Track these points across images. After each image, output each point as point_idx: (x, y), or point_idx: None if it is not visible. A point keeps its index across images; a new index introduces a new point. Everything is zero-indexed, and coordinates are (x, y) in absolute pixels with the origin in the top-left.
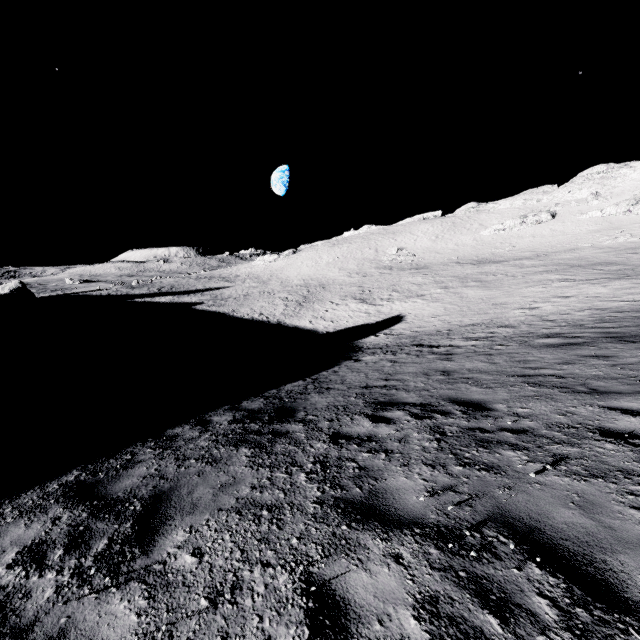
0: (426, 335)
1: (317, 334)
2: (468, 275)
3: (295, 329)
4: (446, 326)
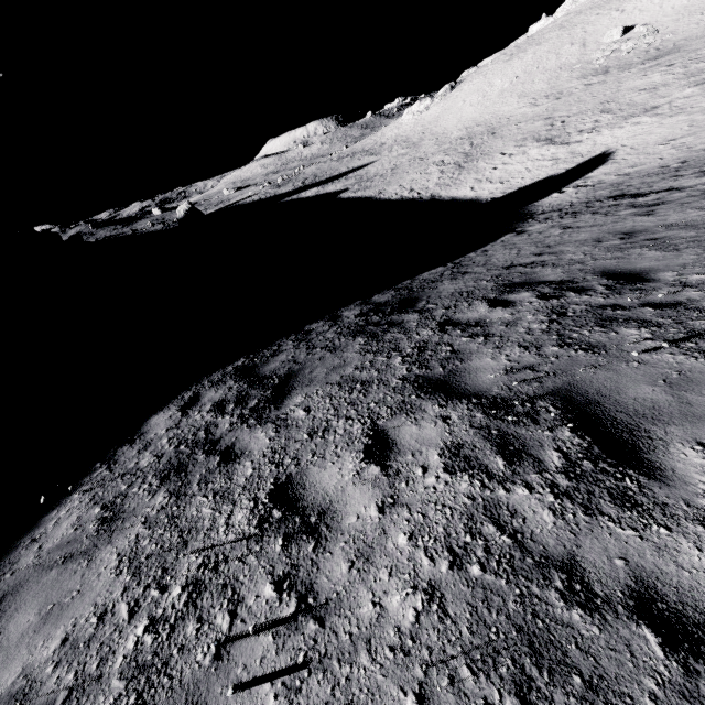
0: (639, 178)
1: (479, 204)
2: None
3: (452, 202)
4: (681, 156)
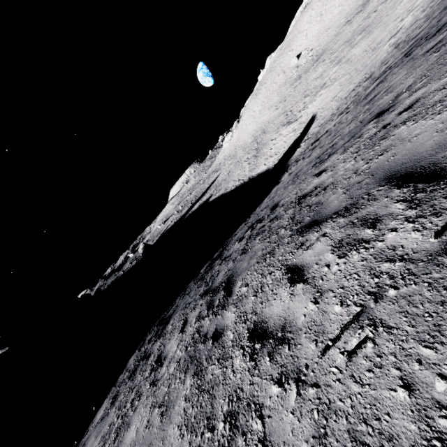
0: (324, 125)
1: (269, 171)
2: (354, 31)
3: (258, 176)
4: (338, 105)
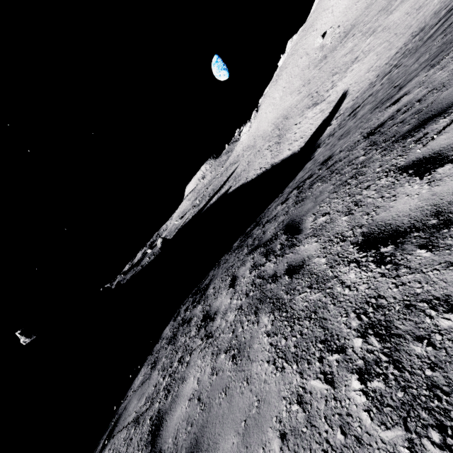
0: (360, 96)
1: (295, 155)
2: None
3: (282, 162)
4: (376, 73)
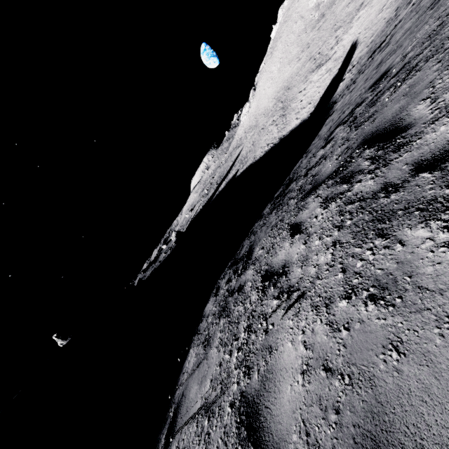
0: (378, 37)
1: (305, 122)
2: None
3: (291, 133)
4: (393, 8)
